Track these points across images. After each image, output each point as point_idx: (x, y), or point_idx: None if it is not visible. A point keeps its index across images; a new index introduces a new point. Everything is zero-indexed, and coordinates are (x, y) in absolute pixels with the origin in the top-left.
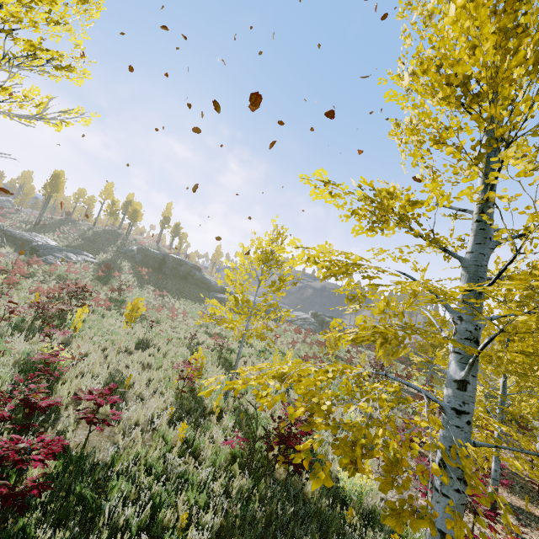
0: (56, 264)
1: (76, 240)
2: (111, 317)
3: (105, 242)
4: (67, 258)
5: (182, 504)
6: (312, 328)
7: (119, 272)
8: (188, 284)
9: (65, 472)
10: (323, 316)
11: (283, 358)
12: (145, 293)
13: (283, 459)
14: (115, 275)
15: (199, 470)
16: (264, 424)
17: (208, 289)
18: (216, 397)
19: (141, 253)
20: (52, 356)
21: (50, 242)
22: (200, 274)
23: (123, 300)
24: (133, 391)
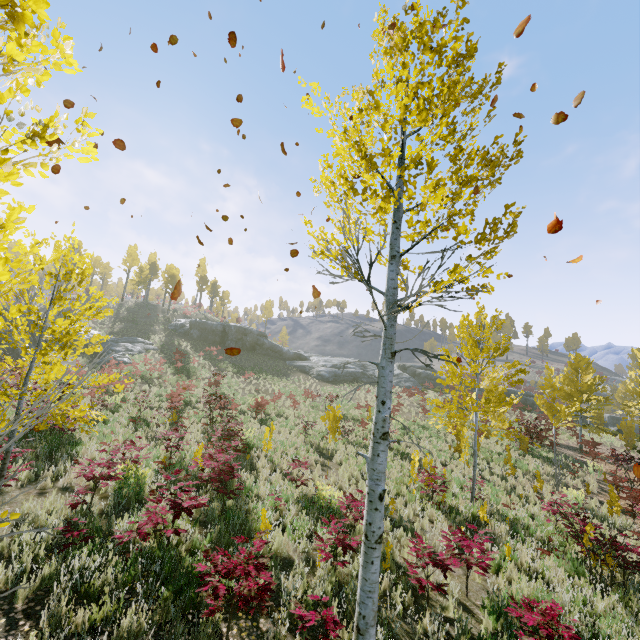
0: (134, 362)
1: (114, 323)
2: (250, 422)
3: (146, 319)
4: (129, 351)
5: (617, 635)
6: (410, 385)
7: (186, 356)
8: (259, 356)
9: (509, 626)
10: (413, 367)
11: (428, 432)
12: (230, 378)
13: (611, 563)
14: (193, 363)
15: (555, 592)
16: (527, 523)
17: (280, 357)
18: (464, 503)
19: (196, 328)
20: (357, 501)
21: (93, 332)
22: (269, 342)
23: (222, 393)
24: (397, 515)
